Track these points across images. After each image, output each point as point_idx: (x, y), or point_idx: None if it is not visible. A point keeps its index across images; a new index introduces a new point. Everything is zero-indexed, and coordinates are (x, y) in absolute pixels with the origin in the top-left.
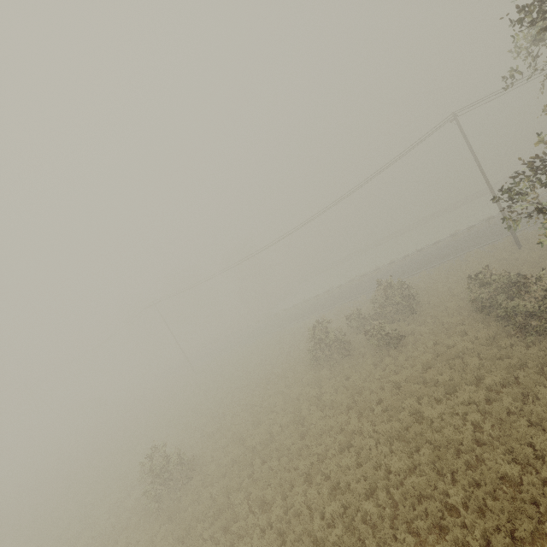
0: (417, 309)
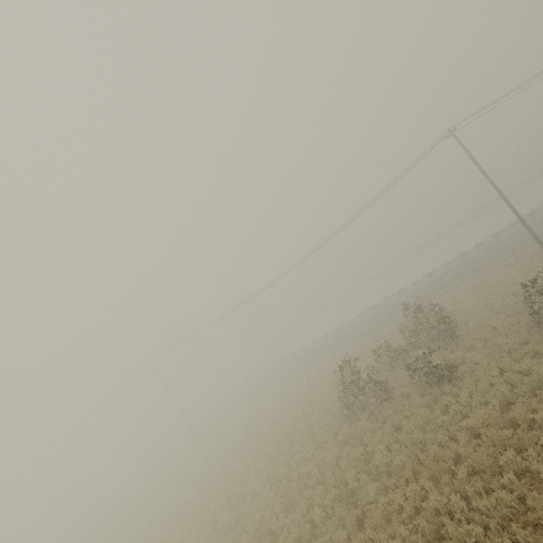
0: (456, 334)
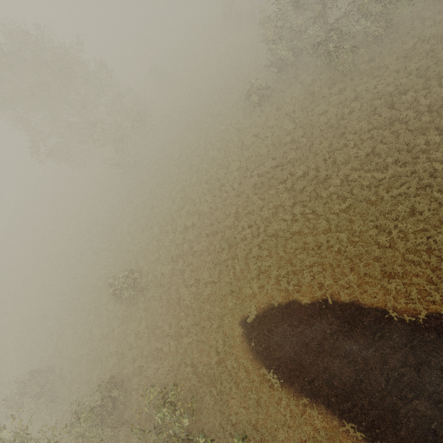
0: None
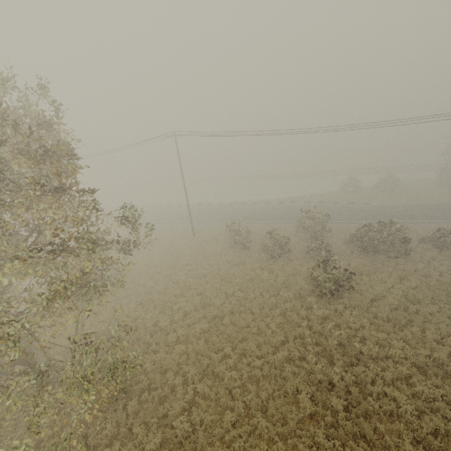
0: None
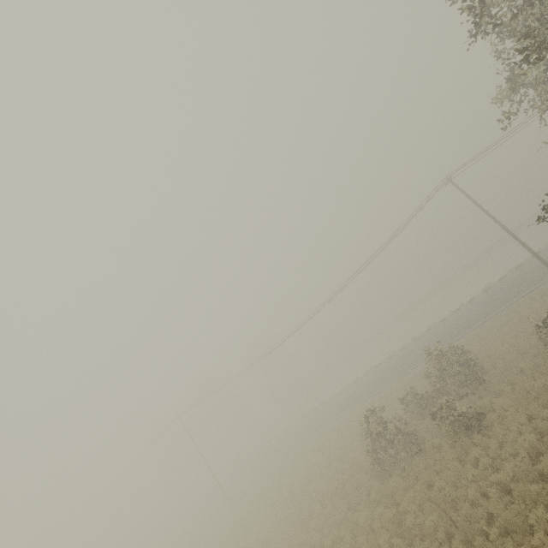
0: (484, 377)
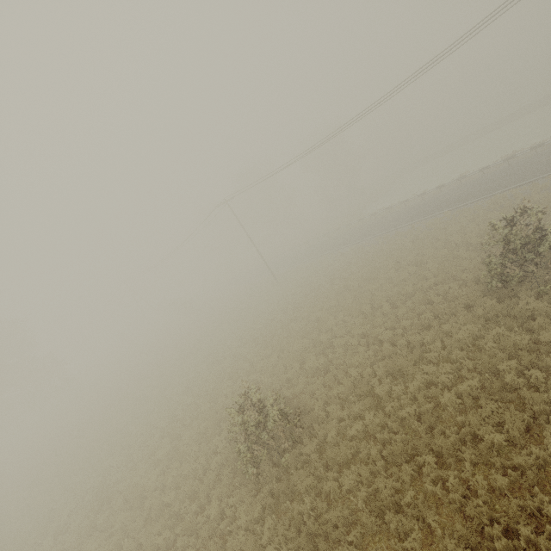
0: None
